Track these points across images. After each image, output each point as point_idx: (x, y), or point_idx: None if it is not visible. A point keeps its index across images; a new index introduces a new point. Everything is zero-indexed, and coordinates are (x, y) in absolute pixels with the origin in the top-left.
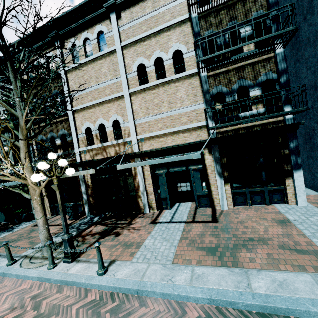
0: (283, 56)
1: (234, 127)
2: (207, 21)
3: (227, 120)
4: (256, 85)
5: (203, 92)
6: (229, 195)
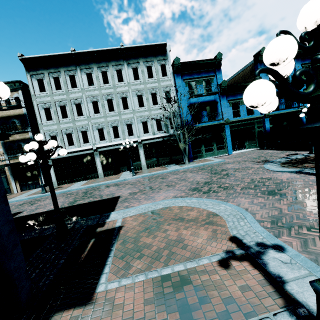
0: (32, 135)
1: (18, 159)
2: (2, 115)
3: (15, 156)
4: (24, 143)
5: (2, 144)
6: (19, 186)
